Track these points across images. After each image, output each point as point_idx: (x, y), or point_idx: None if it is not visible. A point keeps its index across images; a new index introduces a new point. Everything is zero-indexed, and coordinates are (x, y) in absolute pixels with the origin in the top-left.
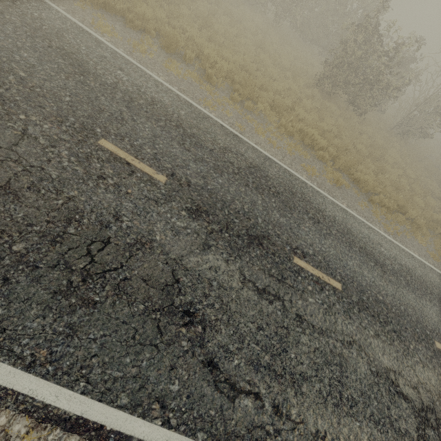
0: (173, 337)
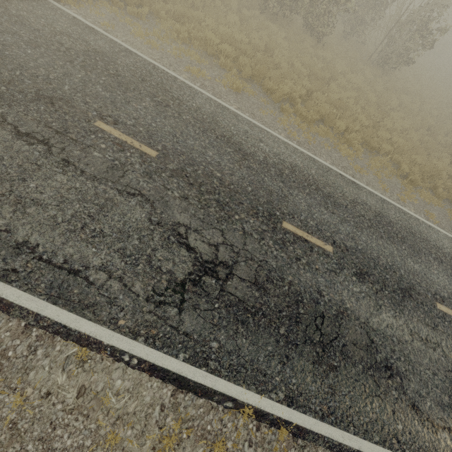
0: None
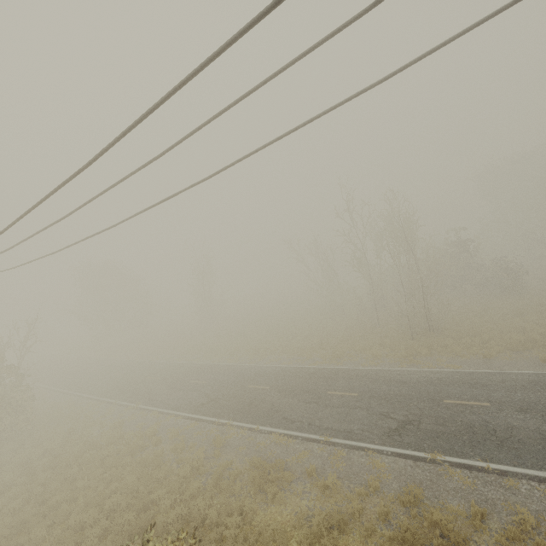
0: None
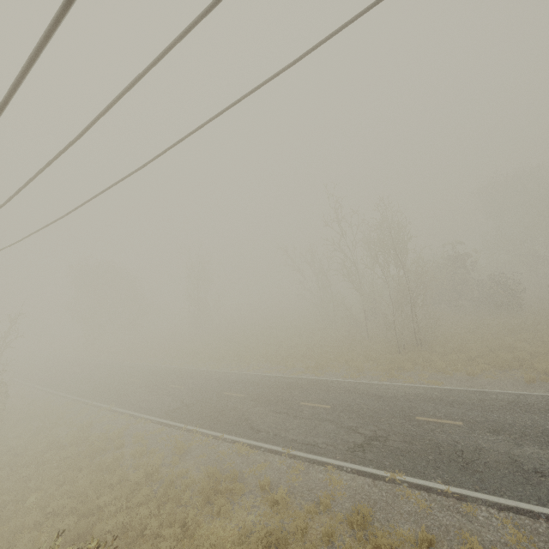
0: None
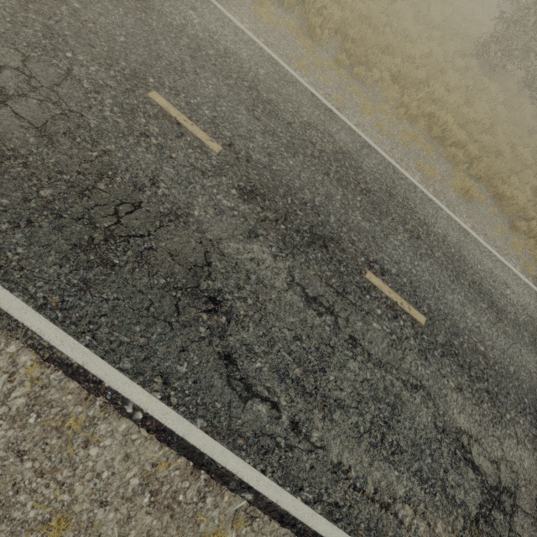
0: (191, 321)
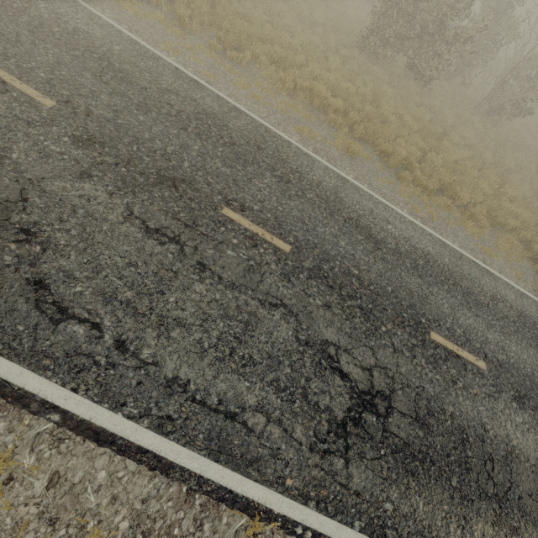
0: None
